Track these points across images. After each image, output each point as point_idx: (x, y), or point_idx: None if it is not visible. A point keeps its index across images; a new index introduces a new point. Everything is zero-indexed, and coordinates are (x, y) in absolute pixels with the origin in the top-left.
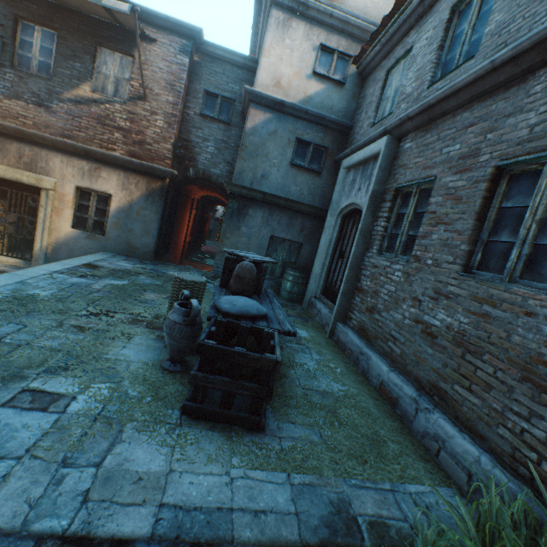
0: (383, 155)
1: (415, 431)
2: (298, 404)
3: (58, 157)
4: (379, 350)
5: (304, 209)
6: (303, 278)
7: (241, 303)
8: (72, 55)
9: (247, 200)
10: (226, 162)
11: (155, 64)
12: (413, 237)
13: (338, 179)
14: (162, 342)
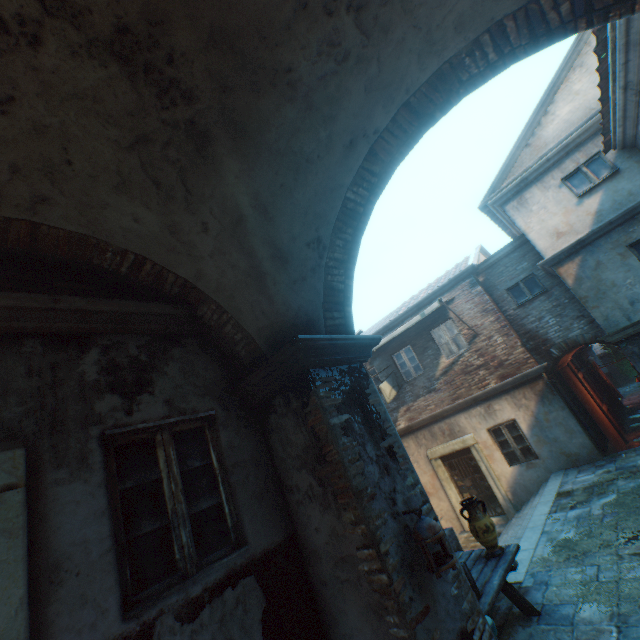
0: None
1: None
2: None
3: (460, 417)
4: None
5: None
6: None
7: None
8: (423, 350)
9: None
10: (575, 318)
11: (463, 310)
12: None
13: None
14: None
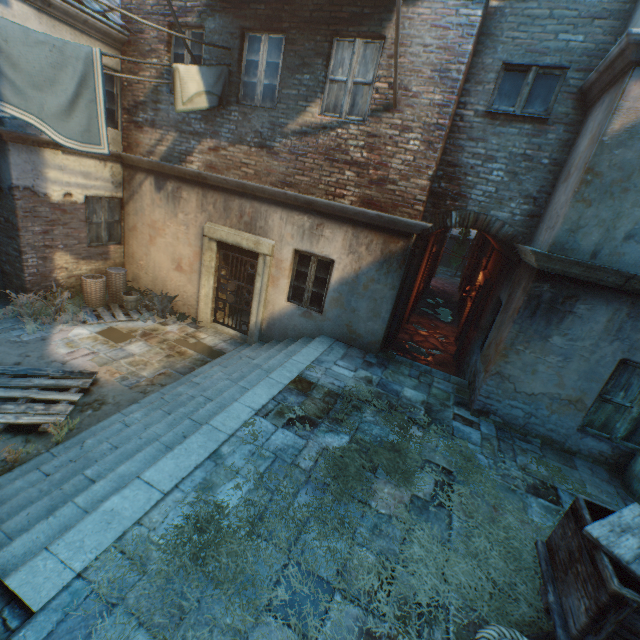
0: None
1: None
2: None
3: (277, 213)
4: None
5: None
6: None
7: None
8: (299, 65)
9: (576, 285)
10: (524, 196)
11: (416, 40)
12: None
13: None
14: None
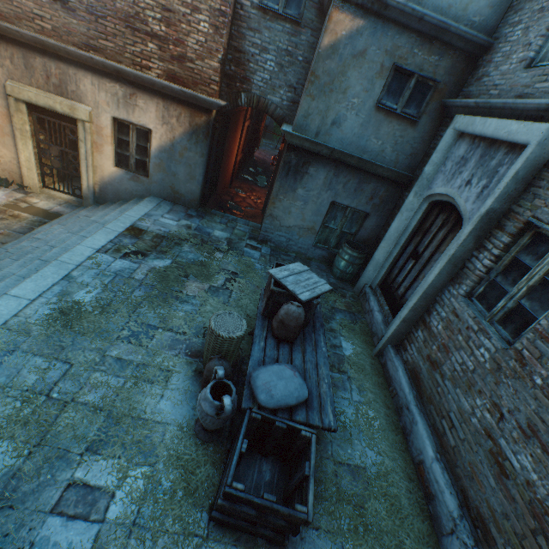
0: (529, 157)
1: (444, 547)
2: (326, 495)
3: (87, 78)
4: (429, 418)
5: (381, 173)
6: (361, 258)
7: (279, 393)
8: None
9: (309, 155)
10: (289, 86)
11: None
12: (526, 311)
13: (441, 143)
14: (199, 382)
